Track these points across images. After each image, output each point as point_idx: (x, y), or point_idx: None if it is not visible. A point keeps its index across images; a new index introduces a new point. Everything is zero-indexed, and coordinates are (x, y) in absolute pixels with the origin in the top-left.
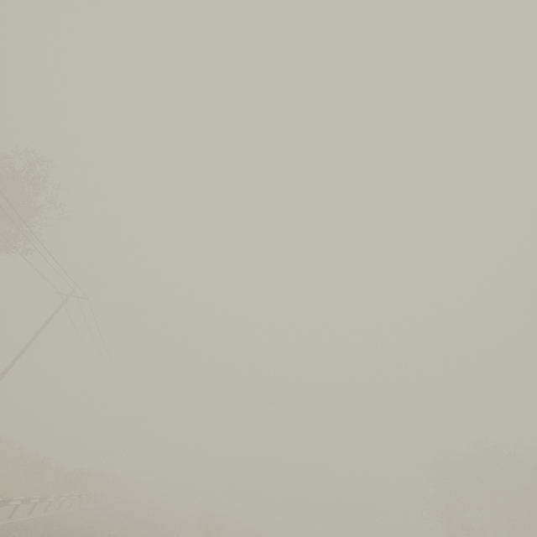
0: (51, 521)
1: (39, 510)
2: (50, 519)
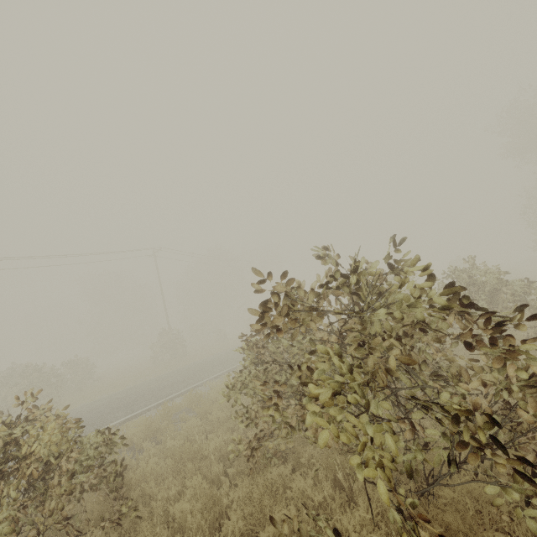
0: None
1: None
2: None
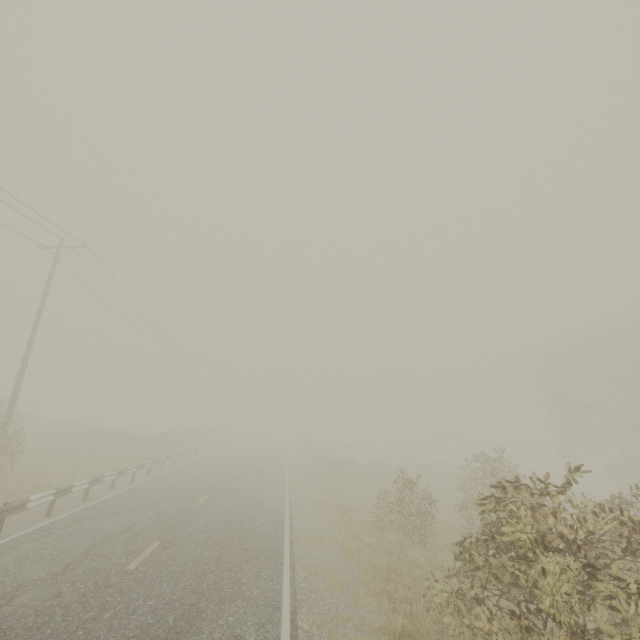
0: (158, 483)
1: (141, 476)
2: (157, 482)
